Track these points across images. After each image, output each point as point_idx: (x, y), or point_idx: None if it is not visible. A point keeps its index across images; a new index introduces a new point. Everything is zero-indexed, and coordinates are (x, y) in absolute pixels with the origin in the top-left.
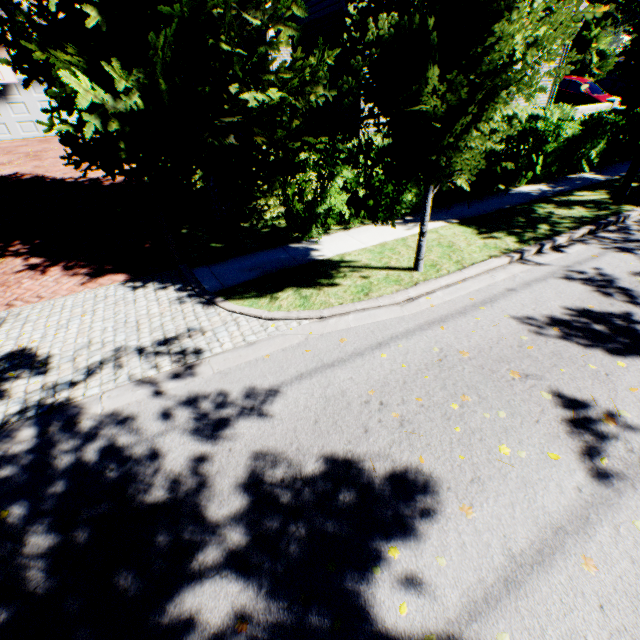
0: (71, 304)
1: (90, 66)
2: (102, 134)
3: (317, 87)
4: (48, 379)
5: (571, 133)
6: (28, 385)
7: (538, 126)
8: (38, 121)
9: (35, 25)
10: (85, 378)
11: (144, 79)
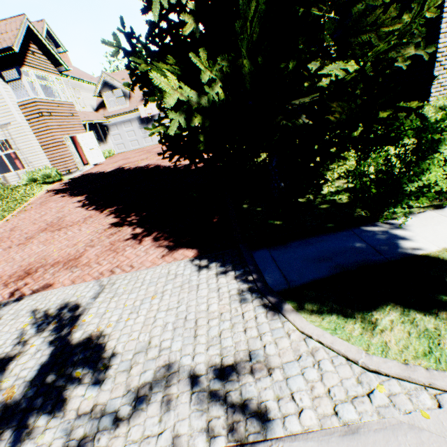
0: (149, 279)
1: (183, 72)
2: (189, 131)
3: (405, 48)
4: (100, 396)
5: None
6: (82, 399)
7: None
8: (145, 127)
9: (149, 52)
10: (129, 413)
11: (227, 68)
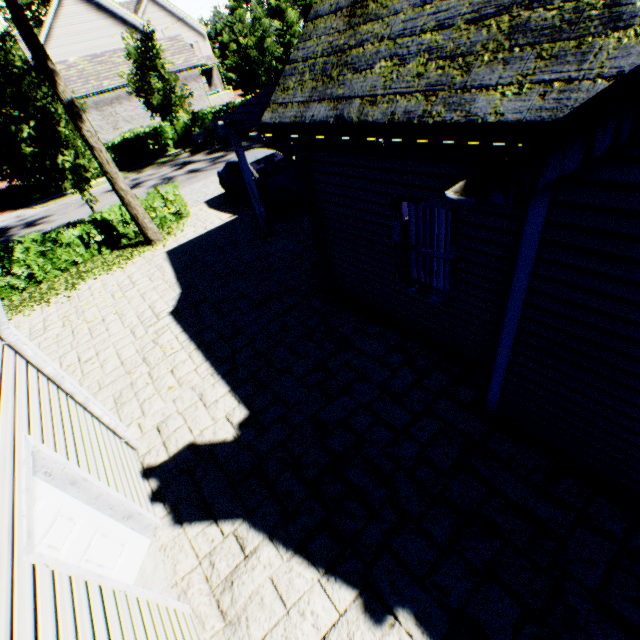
0: None
1: None
2: None
3: None
4: None
5: (179, 128)
6: None
7: (166, 128)
8: None
9: None
10: None
11: None
